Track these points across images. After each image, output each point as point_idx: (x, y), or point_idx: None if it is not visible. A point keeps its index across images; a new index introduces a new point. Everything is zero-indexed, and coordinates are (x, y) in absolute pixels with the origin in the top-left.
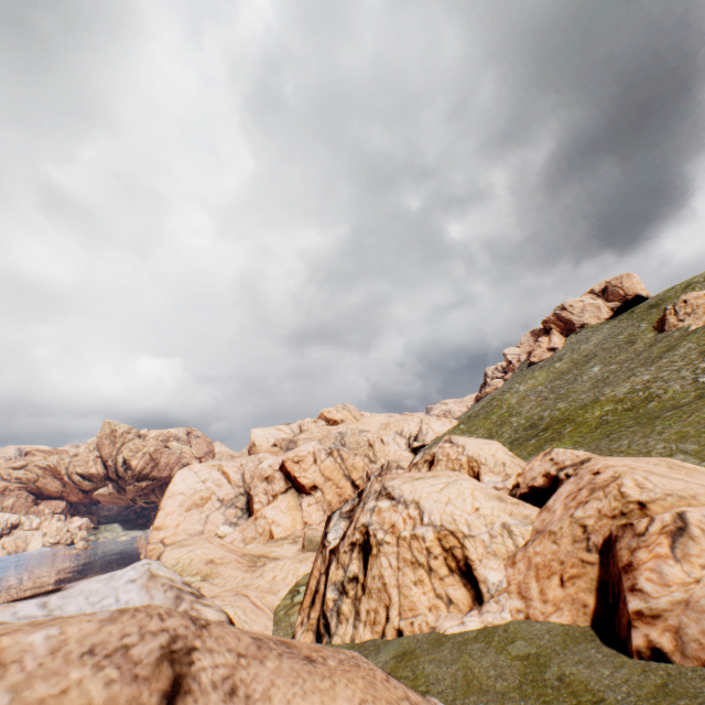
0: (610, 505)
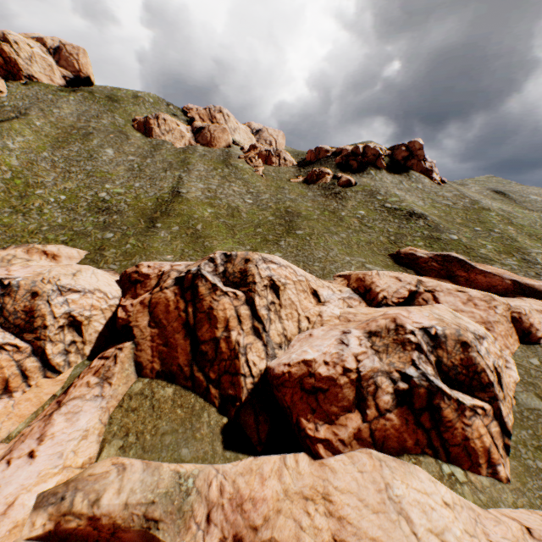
0: (504, 306)
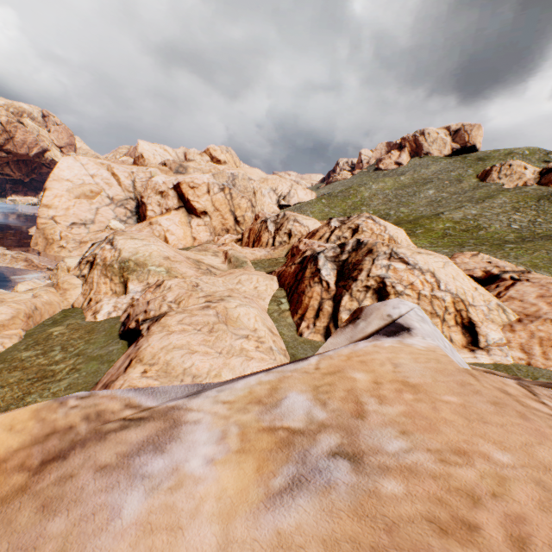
0: None
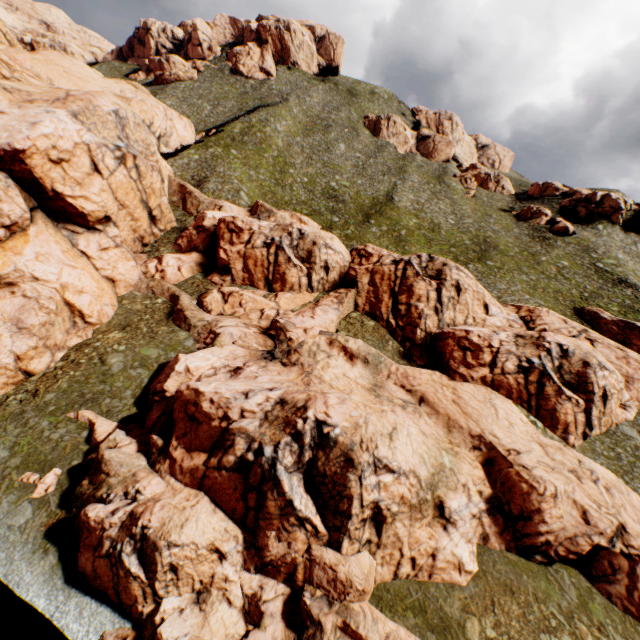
0: None
